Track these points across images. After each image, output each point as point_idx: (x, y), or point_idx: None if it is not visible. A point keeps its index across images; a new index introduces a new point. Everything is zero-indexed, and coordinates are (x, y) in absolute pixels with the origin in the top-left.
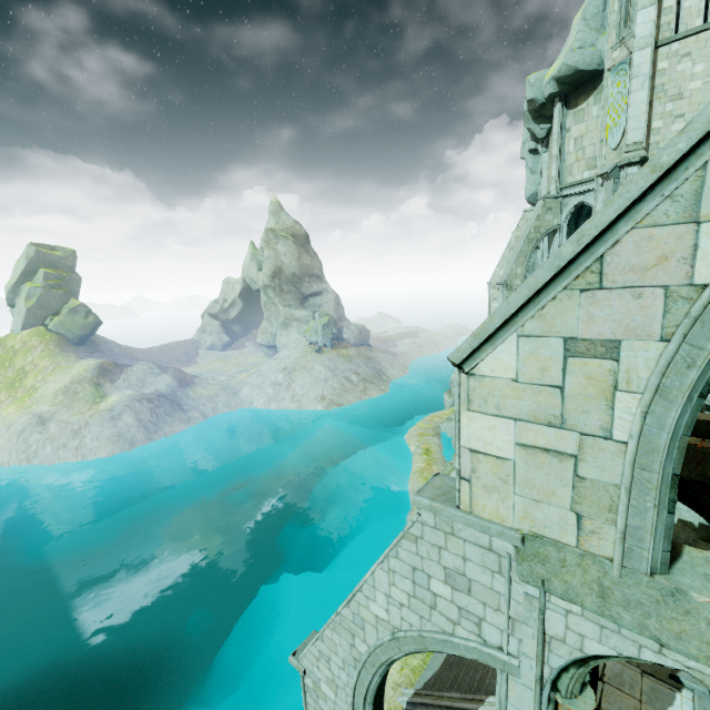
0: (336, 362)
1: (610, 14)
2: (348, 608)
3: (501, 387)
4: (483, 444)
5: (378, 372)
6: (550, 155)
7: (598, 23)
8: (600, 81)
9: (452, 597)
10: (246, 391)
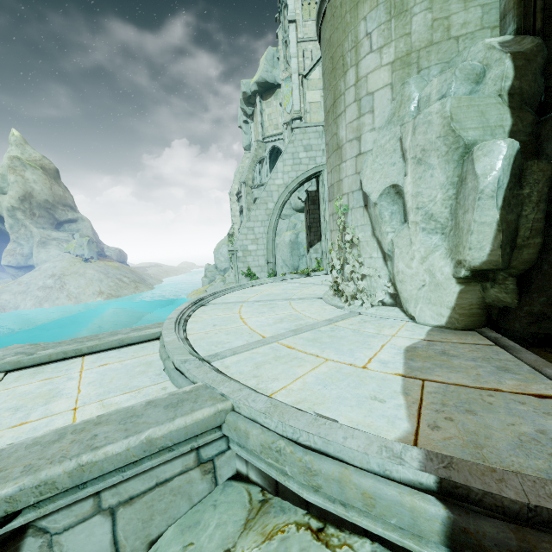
0: (107, 268)
1: (280, 57)
2: (265, 191)
3: (316, 81)
4: (312, 99)
5: (142, 279)
6: (255, 124)
7: (272, 64)
8: (275, 90)
9: (306, 156)
10: (7, 297)
